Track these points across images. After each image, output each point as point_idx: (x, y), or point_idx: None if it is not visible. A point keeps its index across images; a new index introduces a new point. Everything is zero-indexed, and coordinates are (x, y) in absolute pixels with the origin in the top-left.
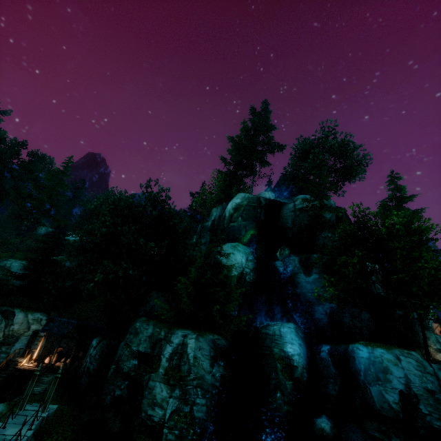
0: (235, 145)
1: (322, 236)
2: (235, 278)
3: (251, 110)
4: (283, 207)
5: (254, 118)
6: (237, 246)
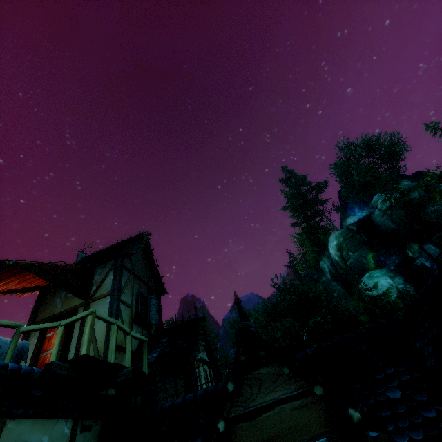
0: (293, 210)
1: (429, 211)
2: (398, 299)
3: (281, 182)
4: (372, 218)
5: (286, 183)
6: (371, 274)
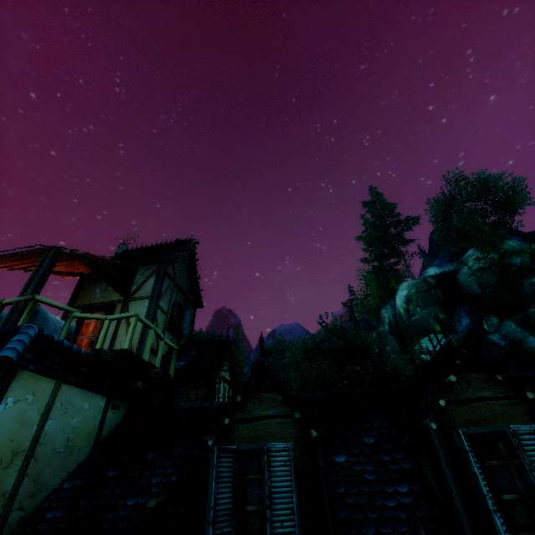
0: (368, 242)
1: (526, 284)
2: None
3: (363, 205)
4: (457, 275)
5: (370, 208)
6: (433, 338)
